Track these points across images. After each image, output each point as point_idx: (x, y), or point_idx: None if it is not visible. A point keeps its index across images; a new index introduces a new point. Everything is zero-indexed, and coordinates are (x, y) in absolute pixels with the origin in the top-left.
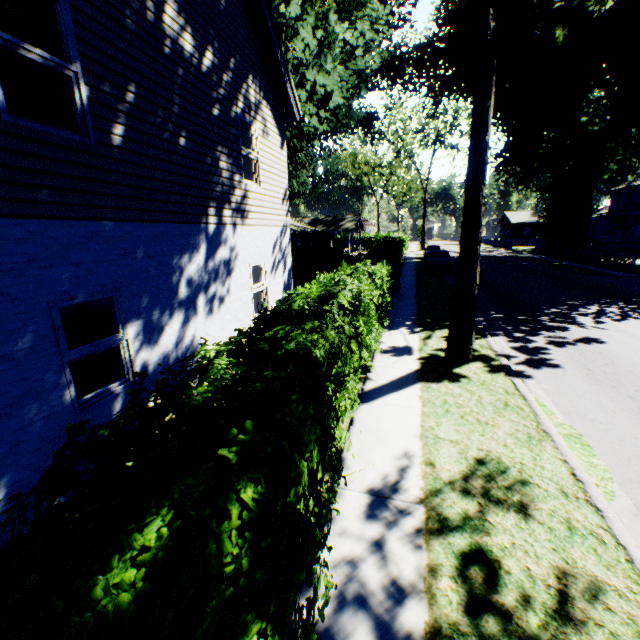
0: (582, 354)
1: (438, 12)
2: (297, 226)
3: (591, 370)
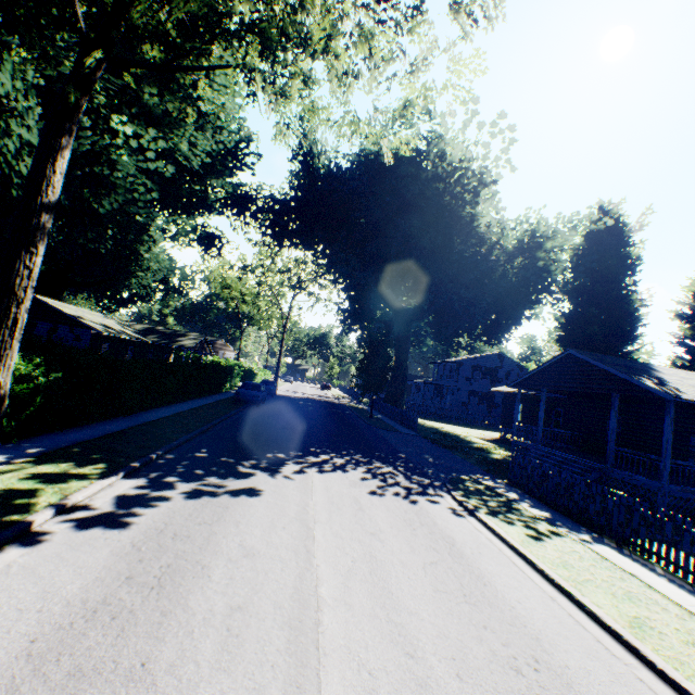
0: (200, 508)
1: (291, 178)
2: (111, 327)
3: (163, 532)
